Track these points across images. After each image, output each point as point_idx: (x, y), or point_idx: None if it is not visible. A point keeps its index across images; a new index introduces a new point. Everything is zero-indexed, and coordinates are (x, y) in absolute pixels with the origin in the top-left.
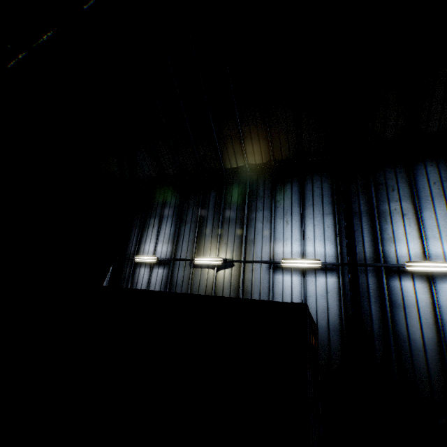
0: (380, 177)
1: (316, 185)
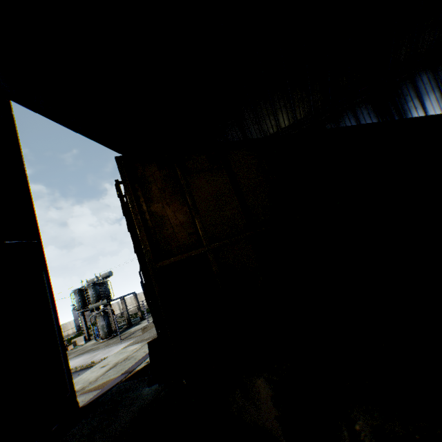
0: (398, 90)
1: (363, 109)
